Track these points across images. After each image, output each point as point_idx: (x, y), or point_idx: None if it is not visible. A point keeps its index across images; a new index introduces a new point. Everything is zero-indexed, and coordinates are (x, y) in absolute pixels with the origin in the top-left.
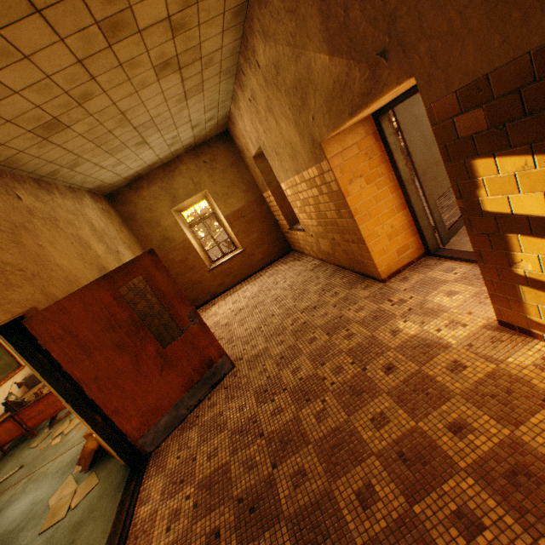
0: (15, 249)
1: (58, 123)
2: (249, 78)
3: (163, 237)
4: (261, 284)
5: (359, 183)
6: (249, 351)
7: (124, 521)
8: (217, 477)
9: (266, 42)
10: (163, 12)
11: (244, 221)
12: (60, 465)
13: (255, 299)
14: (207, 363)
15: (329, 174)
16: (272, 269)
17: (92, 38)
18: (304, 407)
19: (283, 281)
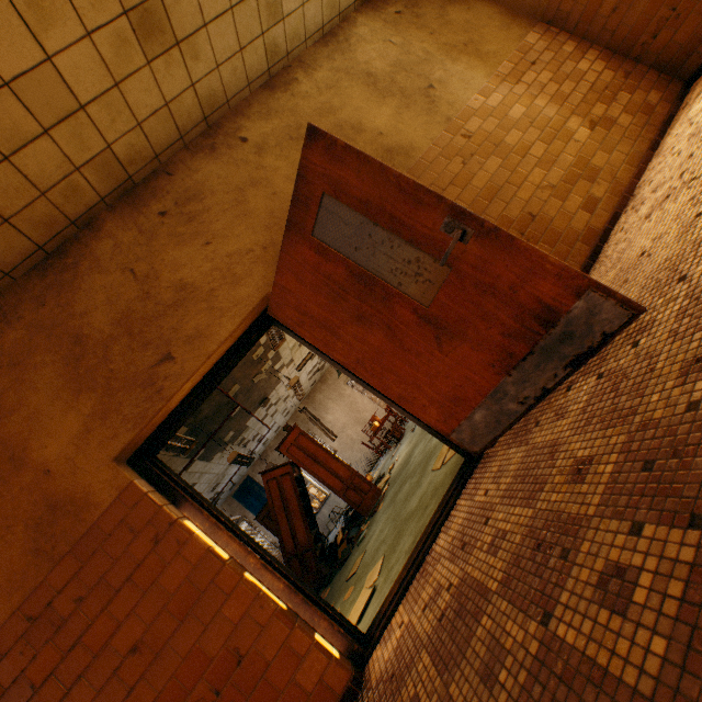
0: (241, 226)
1: (144, 12)
2: None
3: None
4: None
5: None
6: None
7: (427, 536)
8: (470, 605)
9: None
10: None
11: None
12: None
13: None
14: (535, 317)
15: None
16: None
17: None
18: None
19: None
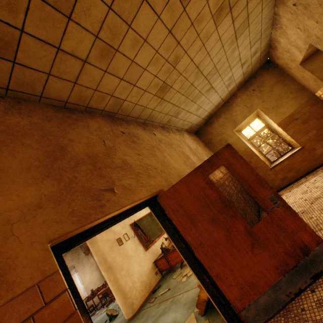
0: (152, 157)
1: (166, 86)
2: None
3: None
4: None
5: None
6: None
7: None
8: None
9: None
10: None
11: (298, 123)
12: (186, 299)
13: None
14: (300, 248)
15: None
16: None
17: (173, 8)
18: None
19: None
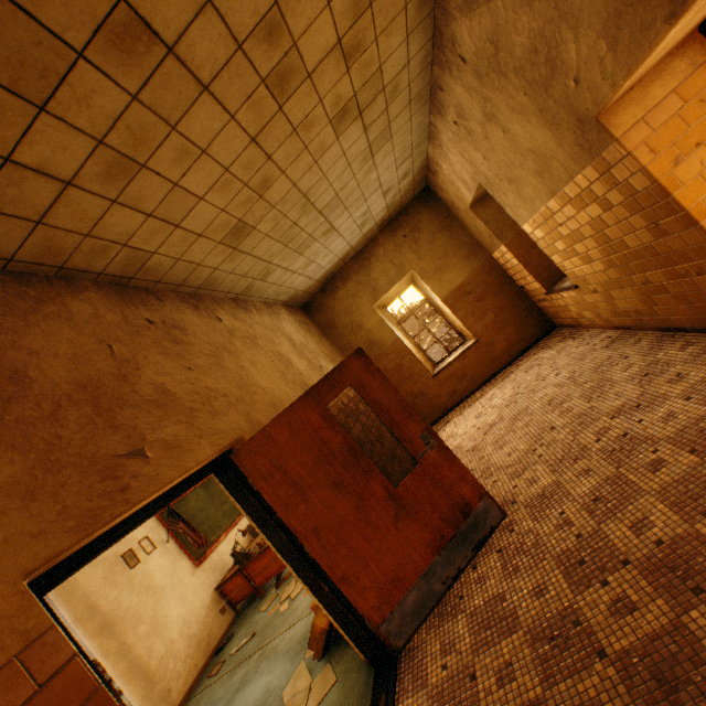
0: (218, 372)
1: (243, 227)
2: (449, 91)
3: (367, 342)
4: (516, 385)
5: (697, 158)
6: (523, 489)
7: None
8: None
9: (471, 14)
10: (331, 37)
11: (471, 300)
12: (290, 642)
13: (510, 407)
14: (460, 508)
15: (625, 165)
16: (528, 360)
17: (261, 105)
18: (691, 606)
19: (554, 373)
